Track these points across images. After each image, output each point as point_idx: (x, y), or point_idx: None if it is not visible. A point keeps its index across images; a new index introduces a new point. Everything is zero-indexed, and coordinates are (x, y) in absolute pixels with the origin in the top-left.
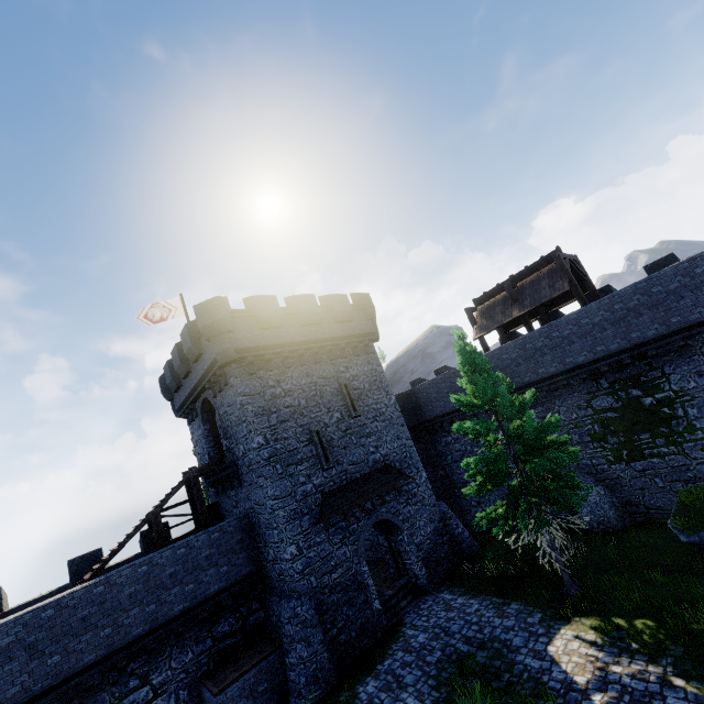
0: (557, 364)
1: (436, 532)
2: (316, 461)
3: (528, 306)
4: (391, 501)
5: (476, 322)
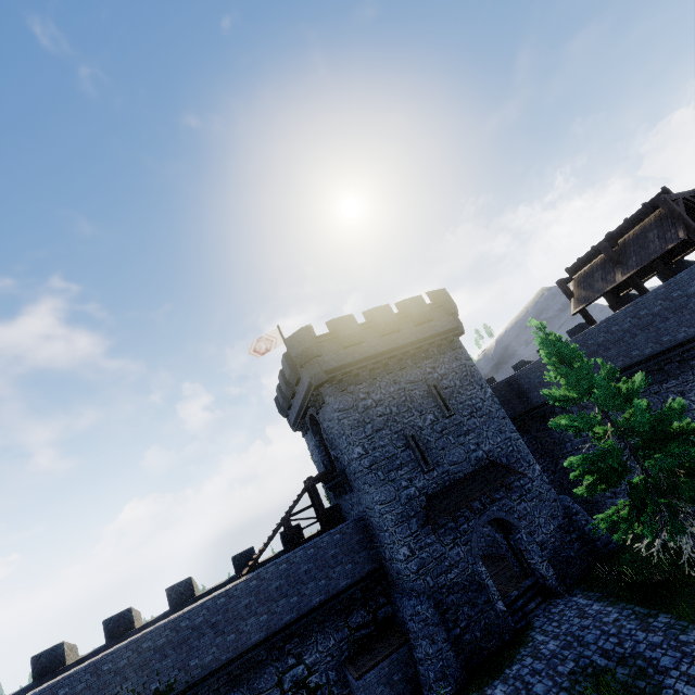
0: (685, 329)
1: (561, 530)
2: (415, 465)
3: (634, 266)
4: (501, 498)
5: (573, 294)
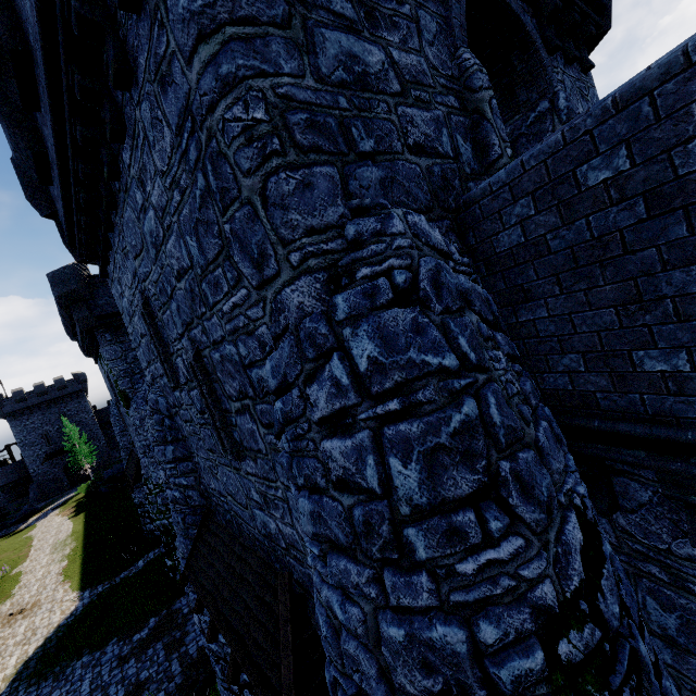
0: None
1: (104, 461)
2: (45, 444)
3: None
4: None
5: None
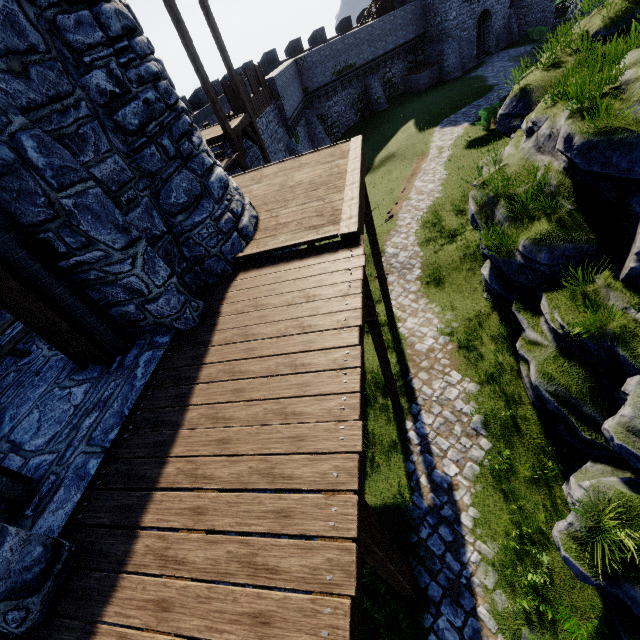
0: None
1: (503, 26)
2: None
3: None
4: None
5: None
